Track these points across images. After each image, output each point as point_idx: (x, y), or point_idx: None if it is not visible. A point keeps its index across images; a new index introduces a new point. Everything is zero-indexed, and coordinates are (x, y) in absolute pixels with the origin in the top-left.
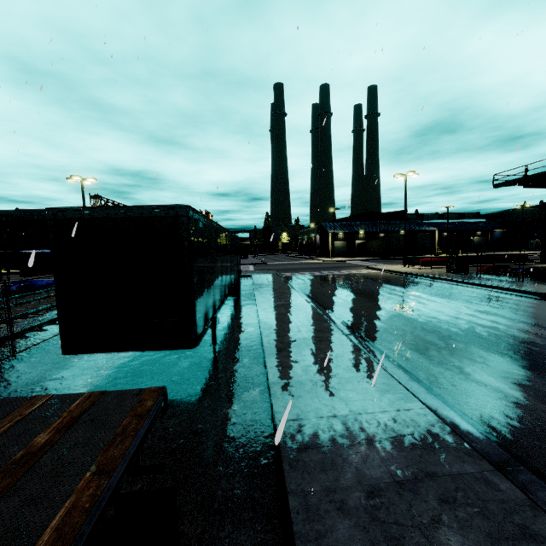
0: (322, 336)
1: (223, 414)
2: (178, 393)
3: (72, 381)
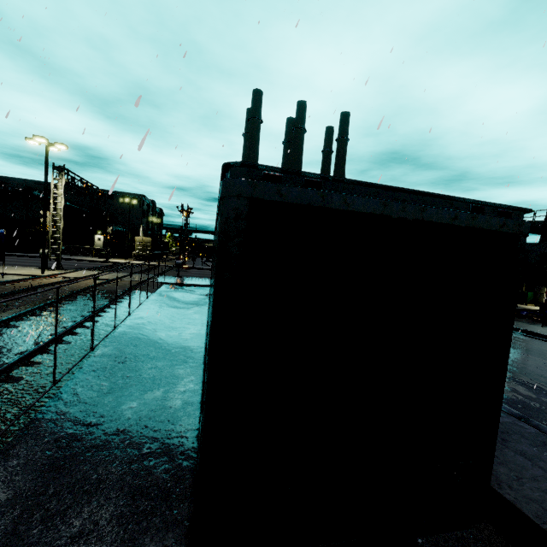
0: None
1: None
2: None
3: (127, 542)
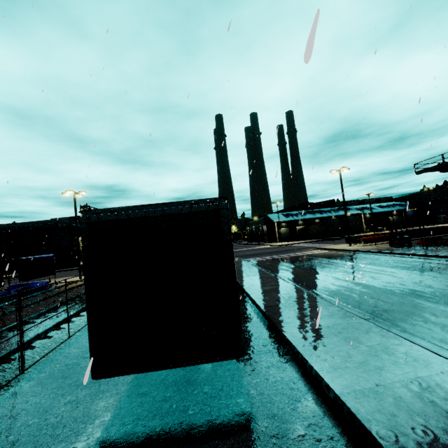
0: (341, 323)
1: (293, 443)
2: (220, 412)
3: (90, 402)
